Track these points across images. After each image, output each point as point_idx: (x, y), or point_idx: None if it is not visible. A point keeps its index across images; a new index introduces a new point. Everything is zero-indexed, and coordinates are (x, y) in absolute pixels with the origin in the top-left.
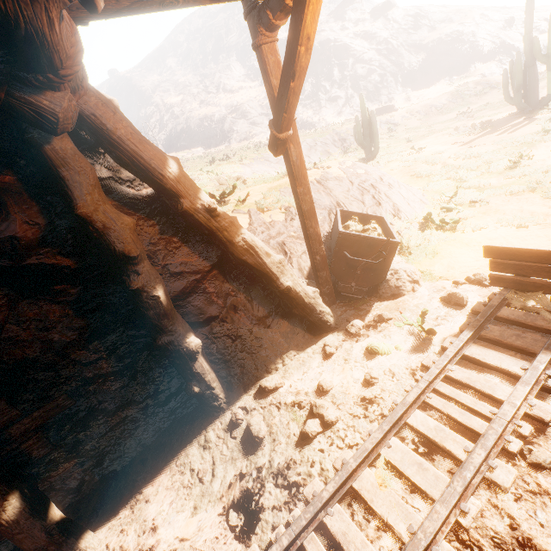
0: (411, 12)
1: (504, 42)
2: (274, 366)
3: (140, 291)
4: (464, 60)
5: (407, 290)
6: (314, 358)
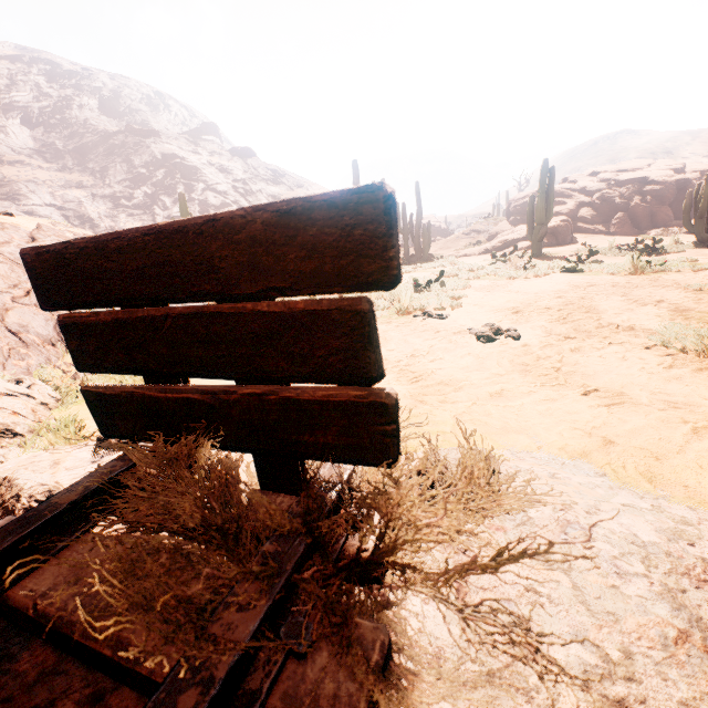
0: (271, 167)
1: None
2: None
3: None
4: None
5: None
6: None
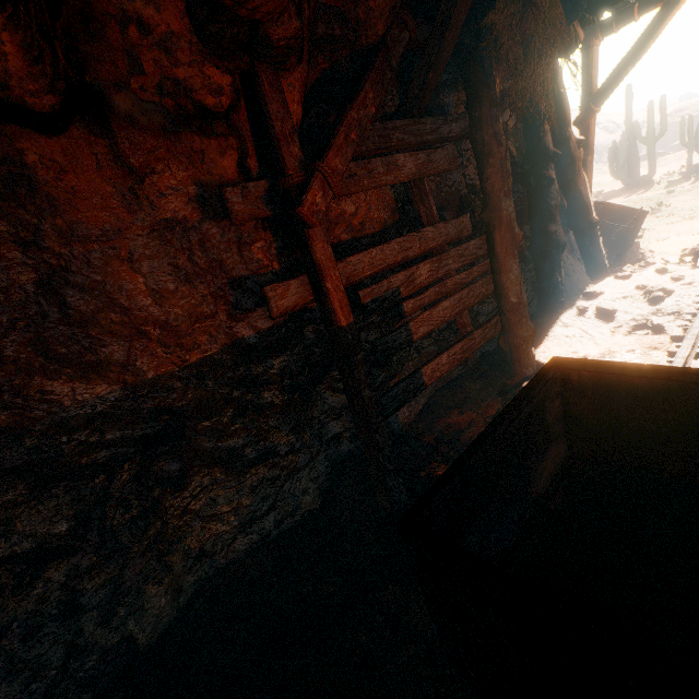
0: None
1: None
2: (583, 288)
3: (553, 183)
4: None
5: (648, 257)
6: (614, 282)
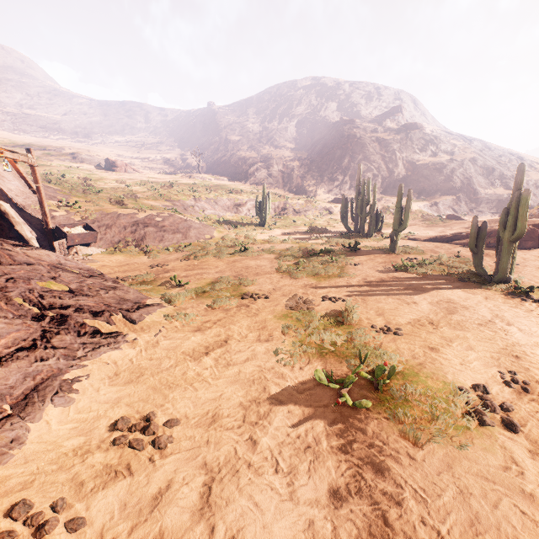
0: (427, 137)
1: (470, 185)
2: None
3: None
4: (436, 187)
5: (72, 254)
6: None
